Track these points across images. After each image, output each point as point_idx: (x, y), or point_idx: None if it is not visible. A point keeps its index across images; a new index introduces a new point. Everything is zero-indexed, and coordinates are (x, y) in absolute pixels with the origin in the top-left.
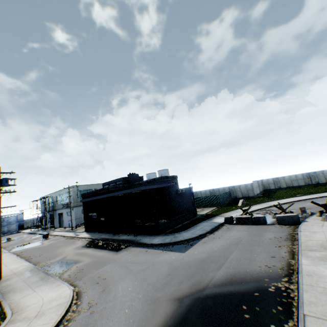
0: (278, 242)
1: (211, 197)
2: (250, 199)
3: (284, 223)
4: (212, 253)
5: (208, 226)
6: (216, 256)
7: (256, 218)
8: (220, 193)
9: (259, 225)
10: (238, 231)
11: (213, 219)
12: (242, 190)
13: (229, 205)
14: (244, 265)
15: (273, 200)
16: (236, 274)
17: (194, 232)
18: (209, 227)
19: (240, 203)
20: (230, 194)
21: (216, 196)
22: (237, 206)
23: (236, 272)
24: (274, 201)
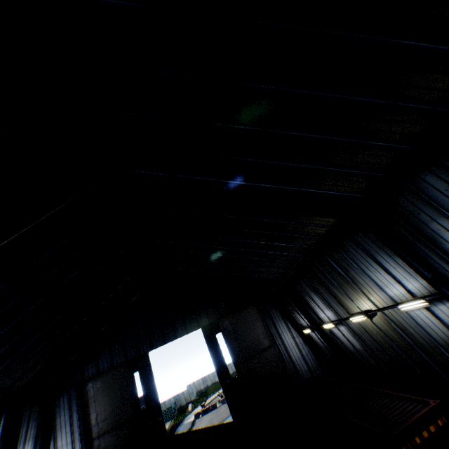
0: (227, 408)
1: (164, 410)
2: (192, 402)
3: (225, 401)
4: (205, 425)
5: (186, 424)
6: (208, 424)
7: (212, 405)
8: (167, 405)
9: (214, 408)
10: (207, 416)
11: (184, 422)
12: (186, 395)
13: (180, 413)
14: (221, 418)
15: (210, 395)
16: (221, 420)
17: (182, 430)
18: (188, 424)
19: (190, 406)
20: (176, 404)
21: (170, 407)
22: (189, 410)
23: (220, 420)
24: (211, 395)
